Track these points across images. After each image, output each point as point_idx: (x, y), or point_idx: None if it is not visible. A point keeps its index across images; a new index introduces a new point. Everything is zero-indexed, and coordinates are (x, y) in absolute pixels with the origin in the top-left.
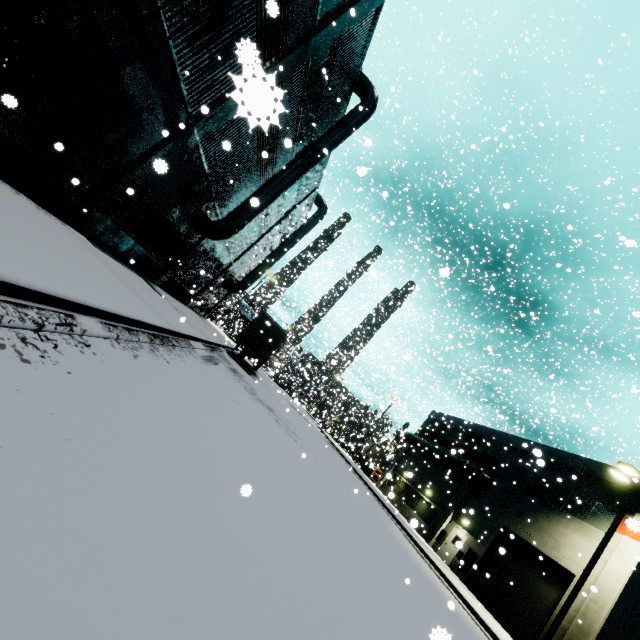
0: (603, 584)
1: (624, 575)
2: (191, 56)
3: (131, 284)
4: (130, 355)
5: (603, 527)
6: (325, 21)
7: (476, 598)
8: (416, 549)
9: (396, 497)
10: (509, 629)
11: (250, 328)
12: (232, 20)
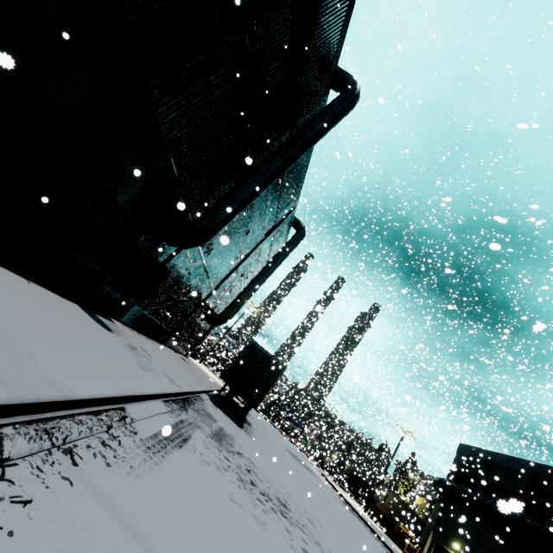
0: None
1: None
2: None
3: None
4: None
5: None
6: None
7: None
8: None
9: None
10: None
11: (237, 364)
12: None
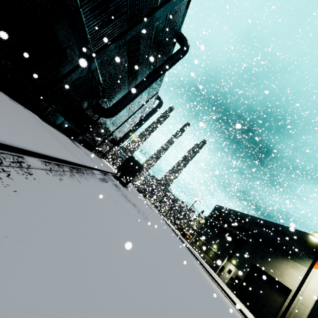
0: (307, 295)
1: (317, 290)
2: (92, 19)
3: (61, 140)
4: (57, 179)
5: (306, 265)
6: (163, 3)
7: (240, 301)
8: (210, 277)
9: (198, 249)
10: (258, 317)
11: (124, 163)
12: (114, 0)
